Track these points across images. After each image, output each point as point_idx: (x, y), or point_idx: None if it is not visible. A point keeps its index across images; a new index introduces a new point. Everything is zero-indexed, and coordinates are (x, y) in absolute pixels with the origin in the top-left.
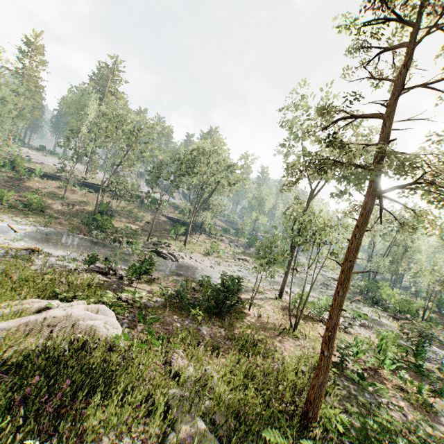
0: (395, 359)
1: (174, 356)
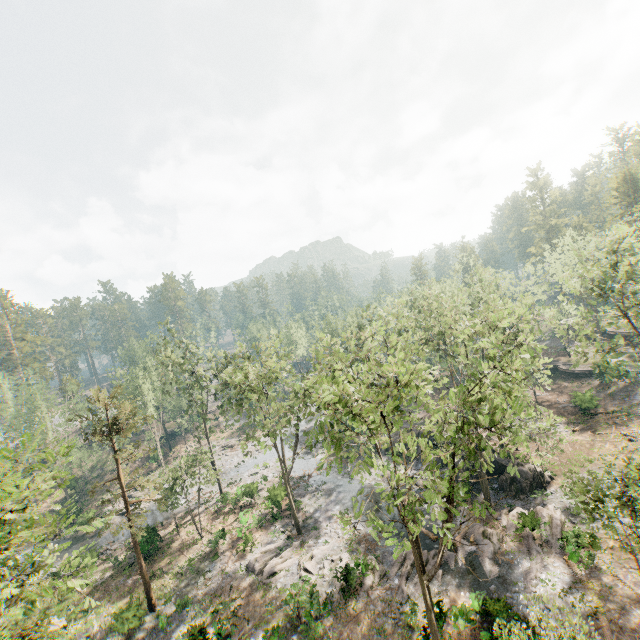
0: (263, 518)
1: (89, 616)
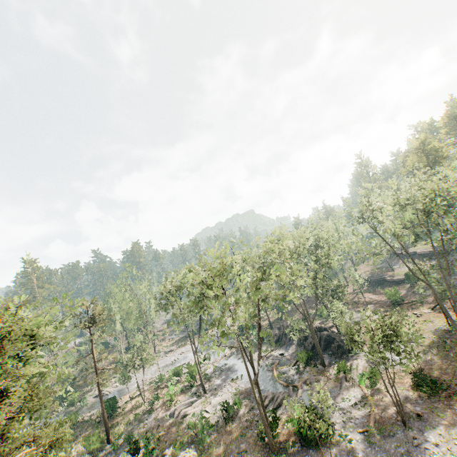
0: (184, 387)
1: (70, 448)
